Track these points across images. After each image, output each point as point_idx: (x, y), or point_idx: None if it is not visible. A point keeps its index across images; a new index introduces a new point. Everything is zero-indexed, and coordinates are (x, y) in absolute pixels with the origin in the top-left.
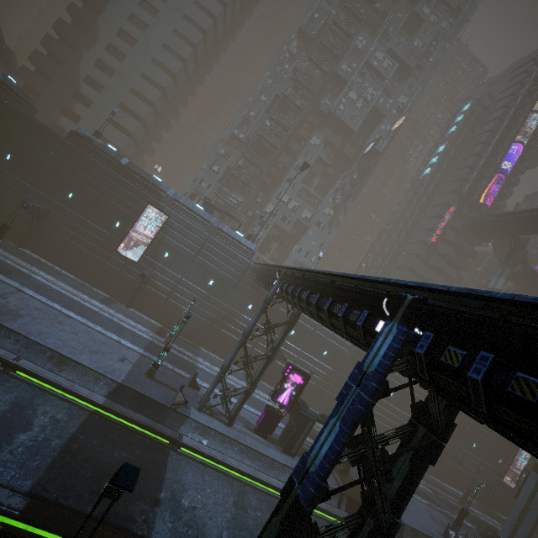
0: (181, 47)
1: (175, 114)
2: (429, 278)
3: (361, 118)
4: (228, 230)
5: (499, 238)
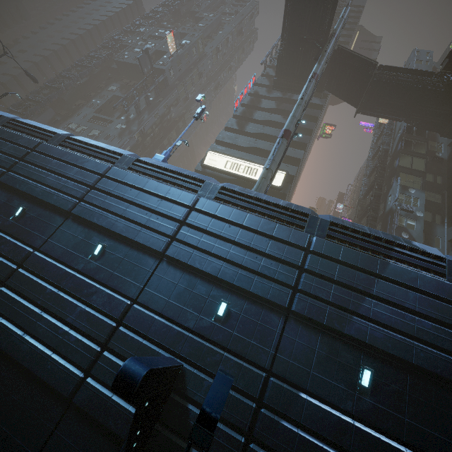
0: (15, 72)
1: None
2: (250, 146)
3: None
4: None
5: None
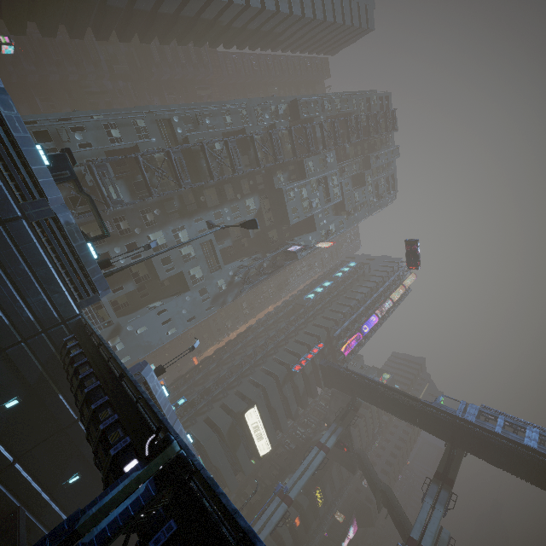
0: None
1: (101, 29)
2: (274, 407)
3: (300, 217)
4: (73, 232)
5: (341, 391)
